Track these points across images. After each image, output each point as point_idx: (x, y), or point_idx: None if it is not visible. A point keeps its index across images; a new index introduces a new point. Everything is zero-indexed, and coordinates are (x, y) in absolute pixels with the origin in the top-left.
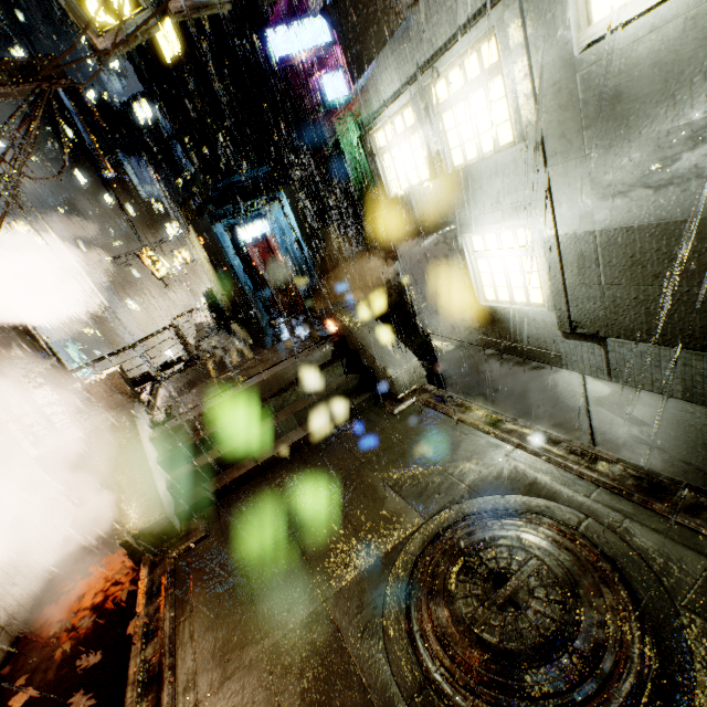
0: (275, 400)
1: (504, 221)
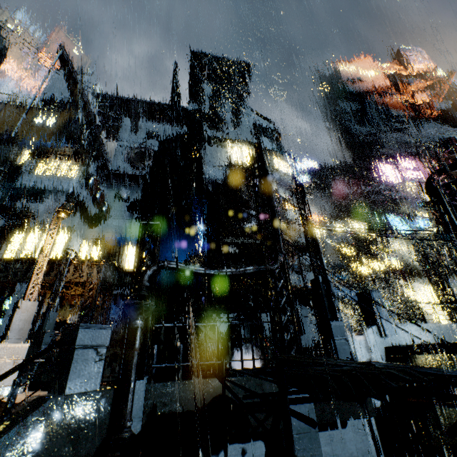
0: None
1: (440, 313)
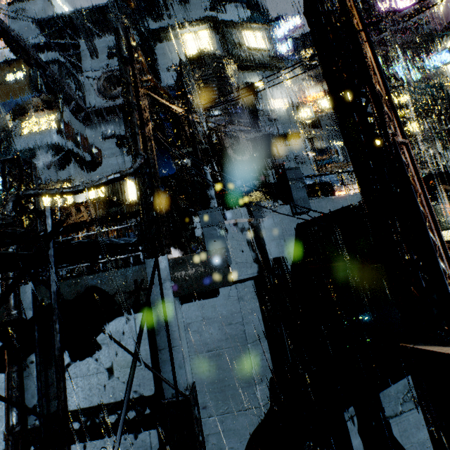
0: None
1: None
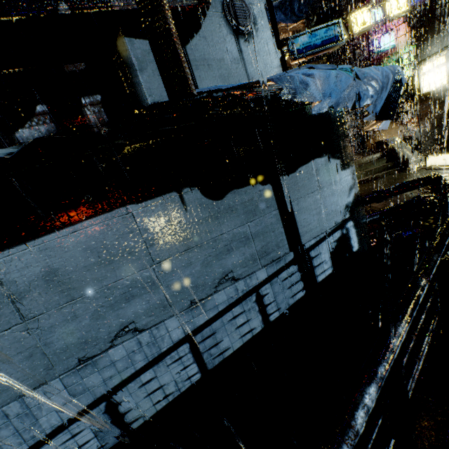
0: (357, 168)
1: None
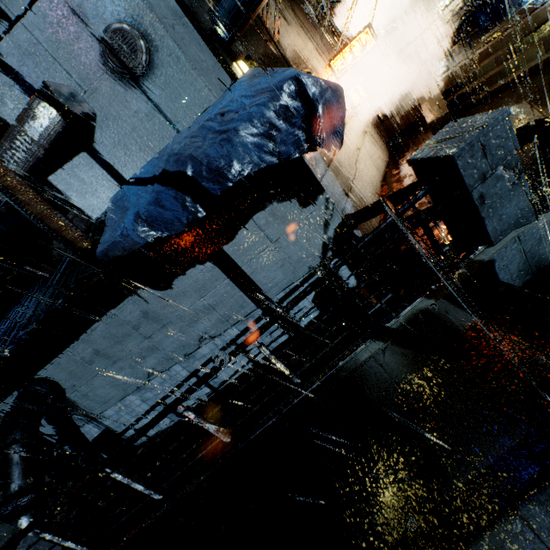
0: (529, 37)
1: None
